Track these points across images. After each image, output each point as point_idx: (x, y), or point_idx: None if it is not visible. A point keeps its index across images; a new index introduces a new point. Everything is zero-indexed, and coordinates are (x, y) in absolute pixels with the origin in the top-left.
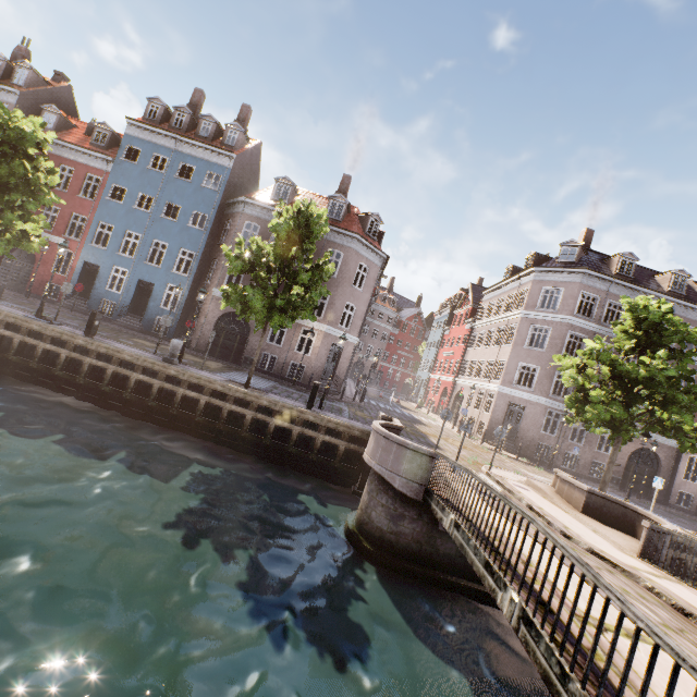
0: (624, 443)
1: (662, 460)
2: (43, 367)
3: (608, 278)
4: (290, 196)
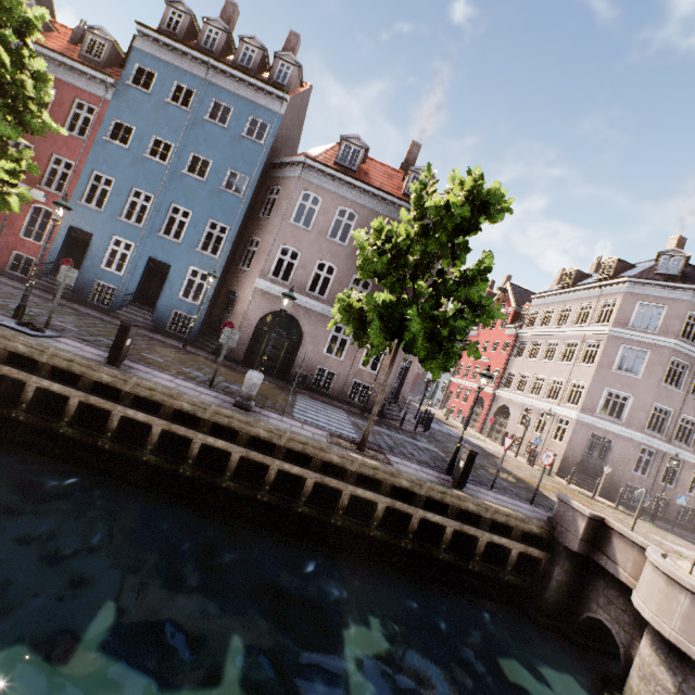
0: None
1: None
2: (35, 419)
3: None
4: (360, 162)
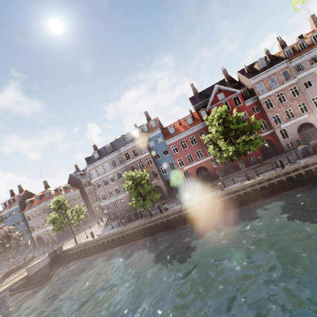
0: (75, 227)
1: None
2: None
3: (91, 164)
4: (30, 203)
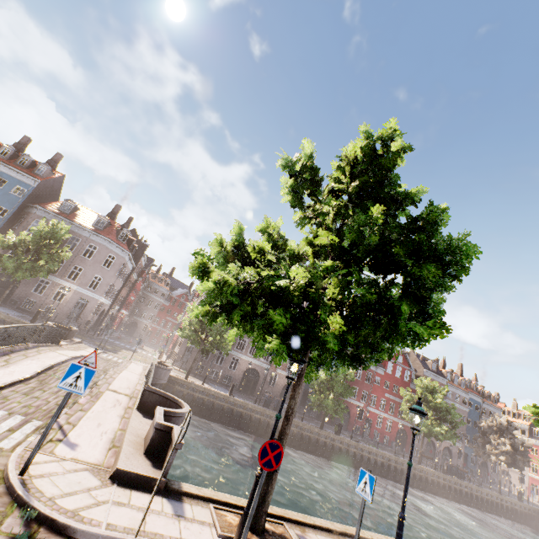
0: (204, 352)
1: (261, 374)
2: None
3: None
4: (72, 210)
